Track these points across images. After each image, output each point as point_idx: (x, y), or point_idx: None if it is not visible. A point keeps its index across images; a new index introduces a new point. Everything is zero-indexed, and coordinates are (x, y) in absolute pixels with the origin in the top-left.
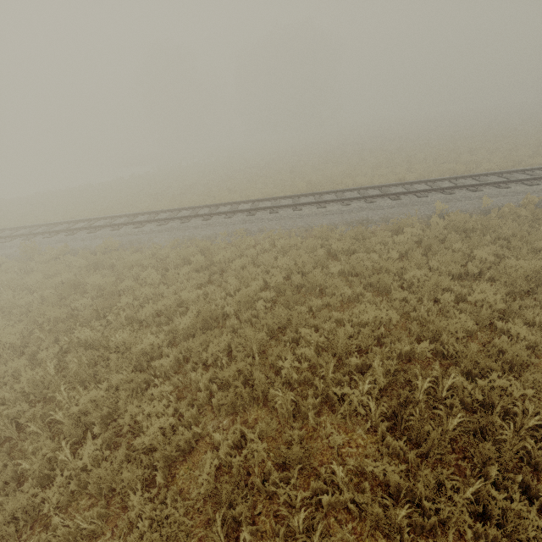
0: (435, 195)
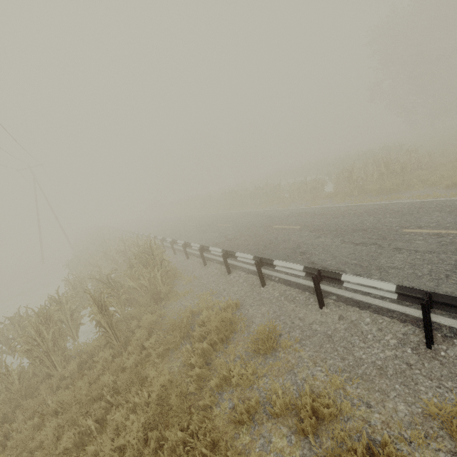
0: None
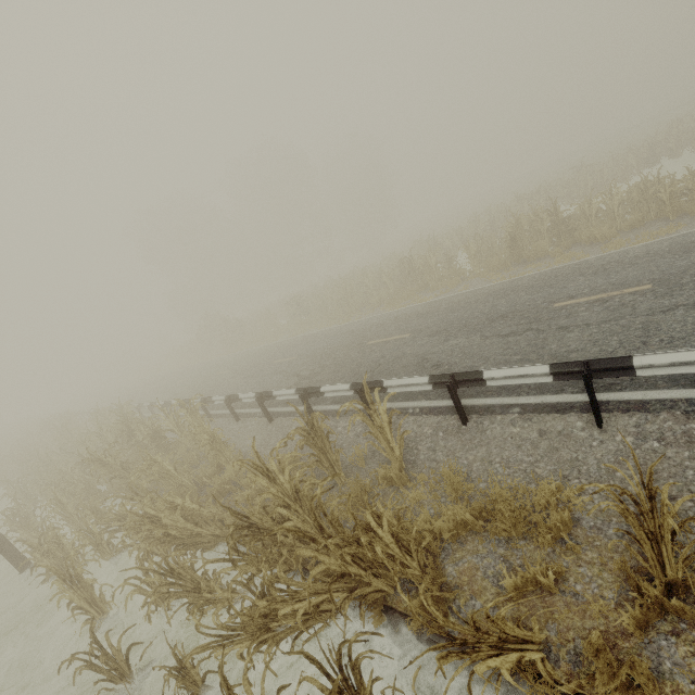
0: None
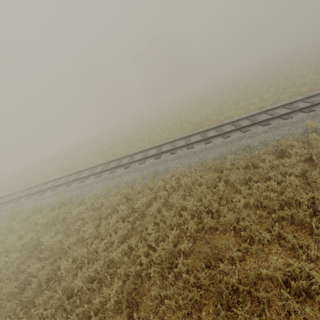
0: (298, 114)
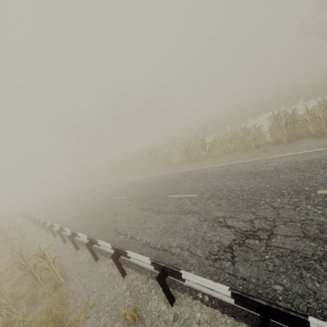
0: None
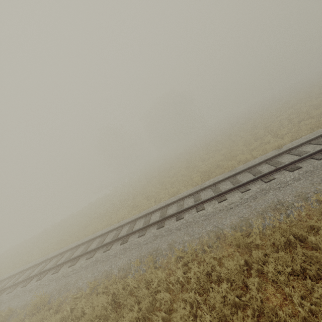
0: None
